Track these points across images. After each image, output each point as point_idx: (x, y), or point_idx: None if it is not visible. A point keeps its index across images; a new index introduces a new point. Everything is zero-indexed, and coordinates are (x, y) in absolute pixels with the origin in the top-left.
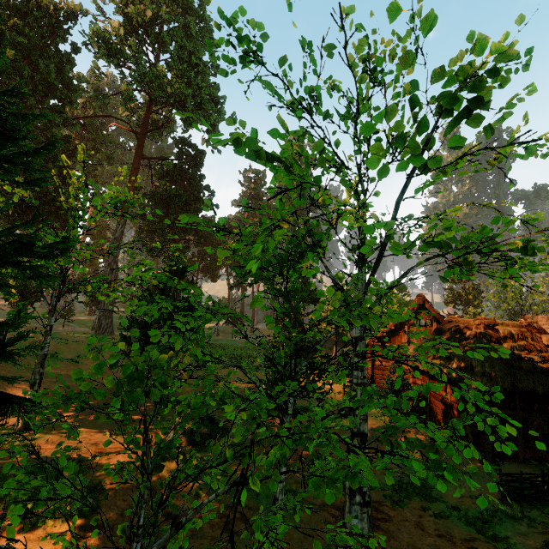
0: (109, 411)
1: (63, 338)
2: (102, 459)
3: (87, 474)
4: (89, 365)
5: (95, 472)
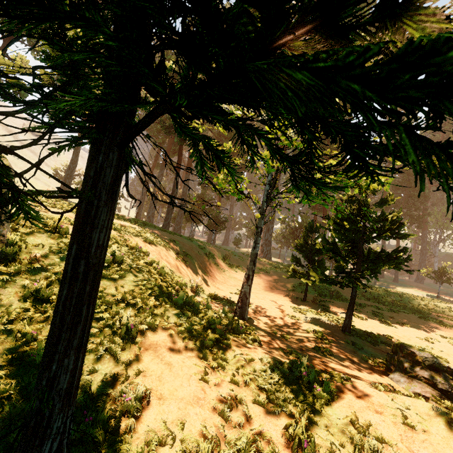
0: (299, 323)
1: (241, 256)
2: (345, 384)
3: (339, 400)
4: (261, 280)
5: (349, 401)
